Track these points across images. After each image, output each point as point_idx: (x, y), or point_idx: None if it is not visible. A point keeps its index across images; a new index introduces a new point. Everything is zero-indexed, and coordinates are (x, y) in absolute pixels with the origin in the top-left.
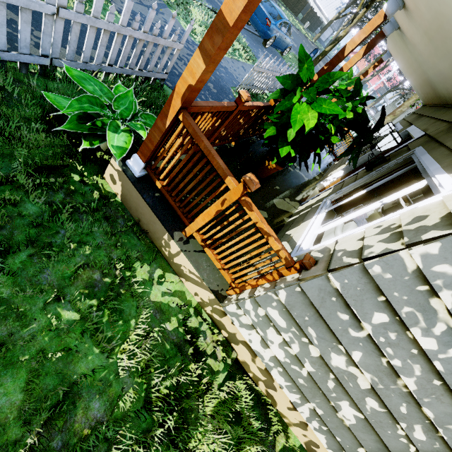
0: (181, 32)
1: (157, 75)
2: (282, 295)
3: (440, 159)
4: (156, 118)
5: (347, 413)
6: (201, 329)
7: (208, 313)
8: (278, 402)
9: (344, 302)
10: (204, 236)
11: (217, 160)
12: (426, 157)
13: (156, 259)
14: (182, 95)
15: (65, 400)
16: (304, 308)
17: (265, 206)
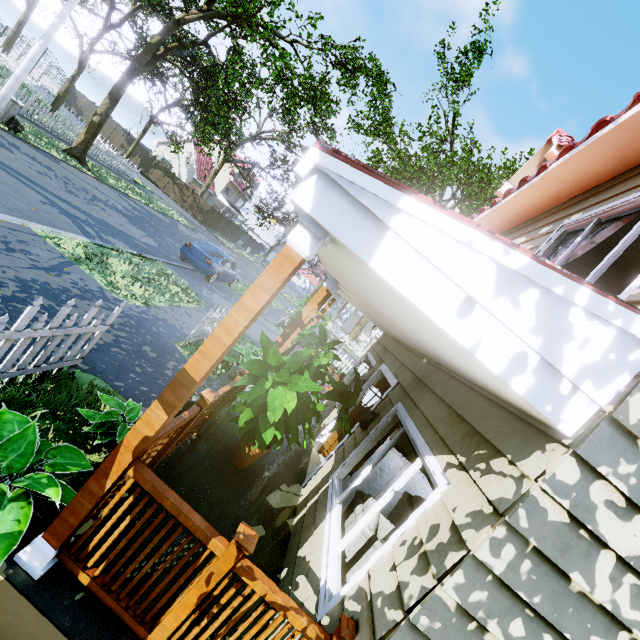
0: (97, 291)
1: (65, 363)
2: None
3: (422, 430)
4: (72, 446)
5: None
6: None
7: None
8: None
9: None
10: None
11: (194, 519)
12: (409, 422)
13: None
14: (134, 448)
15: None
16: None
17: (259, 515)
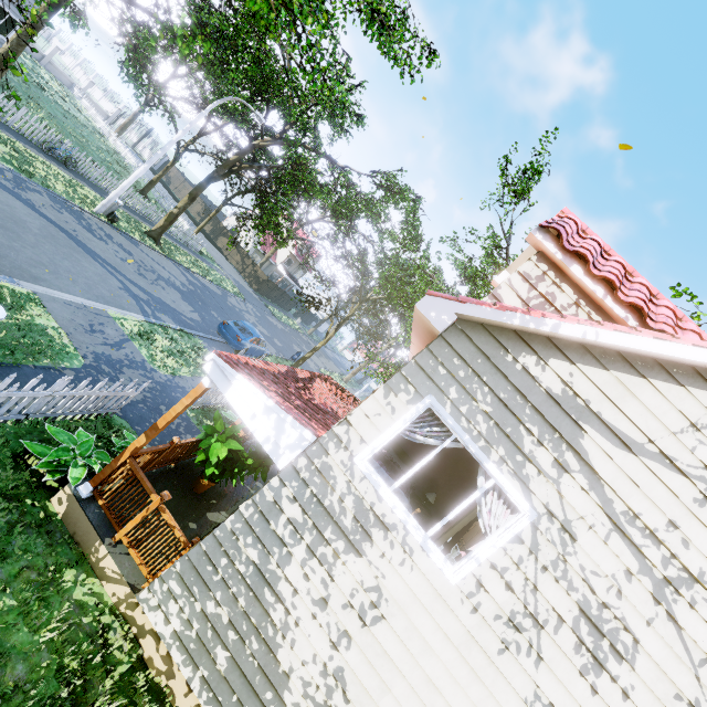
0: (140, 362)
1: (110, 411)
2: (179, 566)
3: None
4: (106, 452)
5: (222, 658)
6: (113, 626)
7: (122, 611)
8: (177, 694)
9: (209, 558)
10: (131, 539)
11: (148, 484)
12: None
13: (83, 566)
14: (132, 451)
15: (0, 659)
16: (191, 571)
17: (197, 519)
